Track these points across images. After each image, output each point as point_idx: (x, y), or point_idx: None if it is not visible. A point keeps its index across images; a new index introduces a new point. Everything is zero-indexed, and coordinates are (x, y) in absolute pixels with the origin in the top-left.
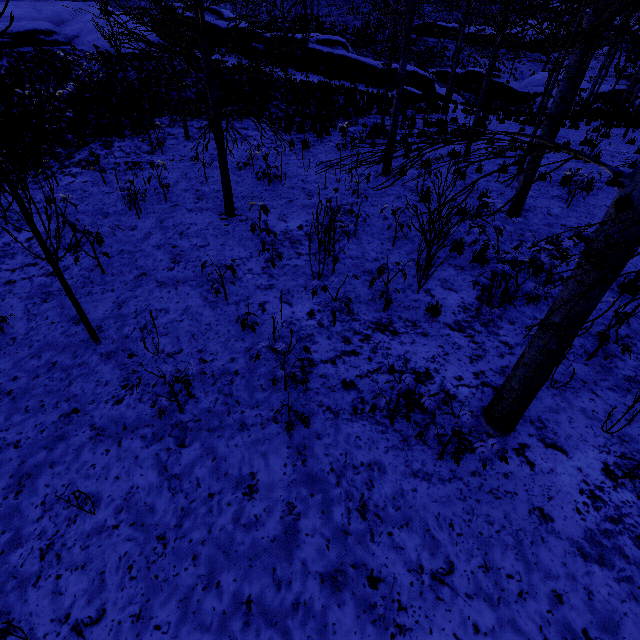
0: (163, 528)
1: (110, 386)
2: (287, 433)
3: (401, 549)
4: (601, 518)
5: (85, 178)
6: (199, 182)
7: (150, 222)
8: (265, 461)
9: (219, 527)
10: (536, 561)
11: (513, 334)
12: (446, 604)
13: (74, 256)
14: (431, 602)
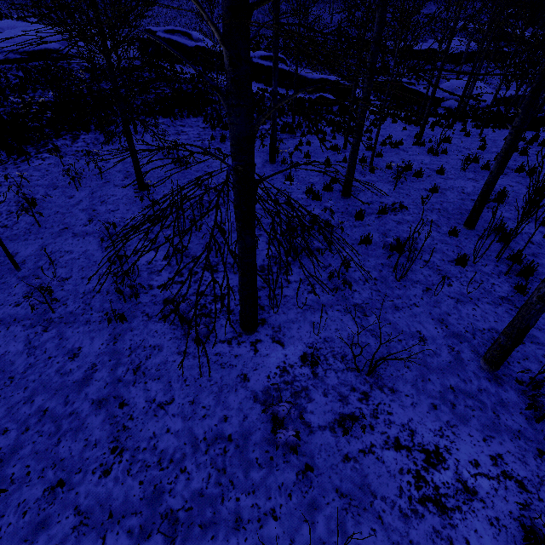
0: (15, 373)
1: (16, 296)
2: (108, 325)
3: (148, 390)
4: (280, 381)
5: (51, 161)
6: (131, 165)
7: (84, 193)
8: (91, 341)
9: (47, 374)
10: (225, 401)
11: (297, 275)
12: (158, 418)
13: (24, 215)
14: (150, 417)
